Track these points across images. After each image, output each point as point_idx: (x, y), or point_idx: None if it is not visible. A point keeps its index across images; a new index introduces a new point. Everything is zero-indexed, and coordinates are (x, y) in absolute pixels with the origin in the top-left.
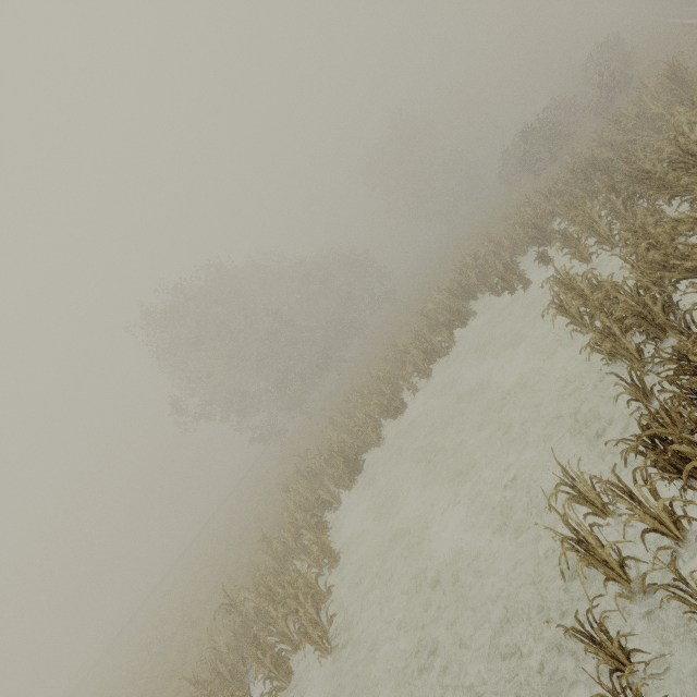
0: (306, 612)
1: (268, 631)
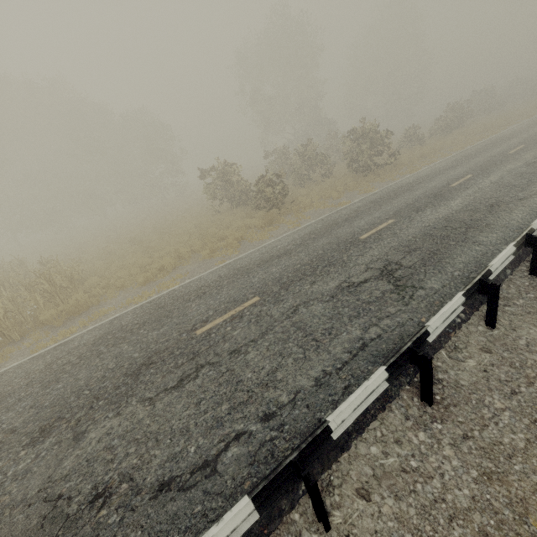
0: None
1: None
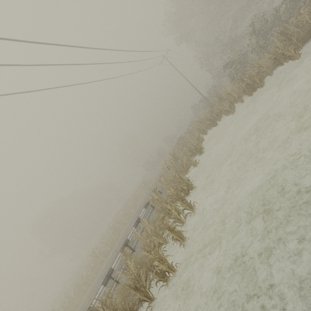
0: None
1: None
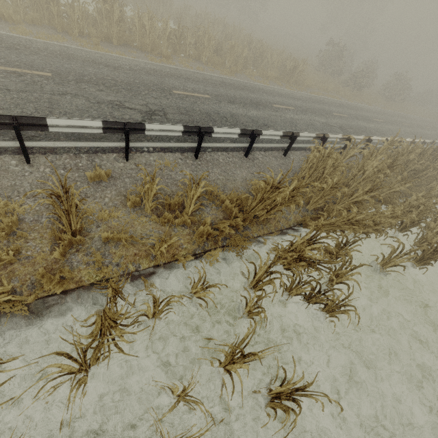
0: None
1: None
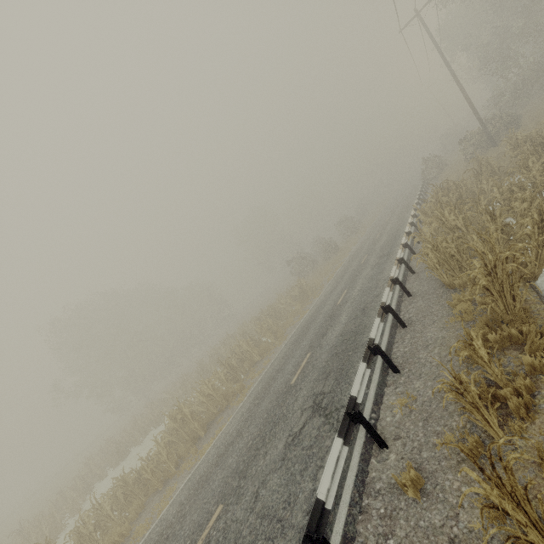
0: (43, 535)
1: (26, 543)
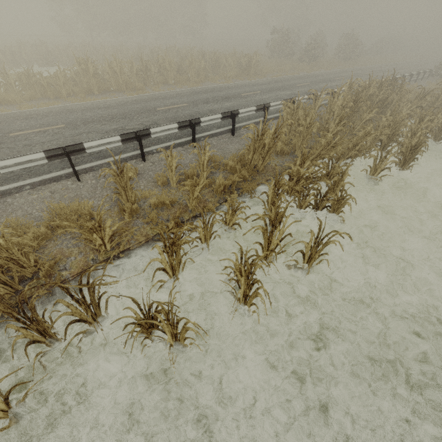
0: None
1: None
